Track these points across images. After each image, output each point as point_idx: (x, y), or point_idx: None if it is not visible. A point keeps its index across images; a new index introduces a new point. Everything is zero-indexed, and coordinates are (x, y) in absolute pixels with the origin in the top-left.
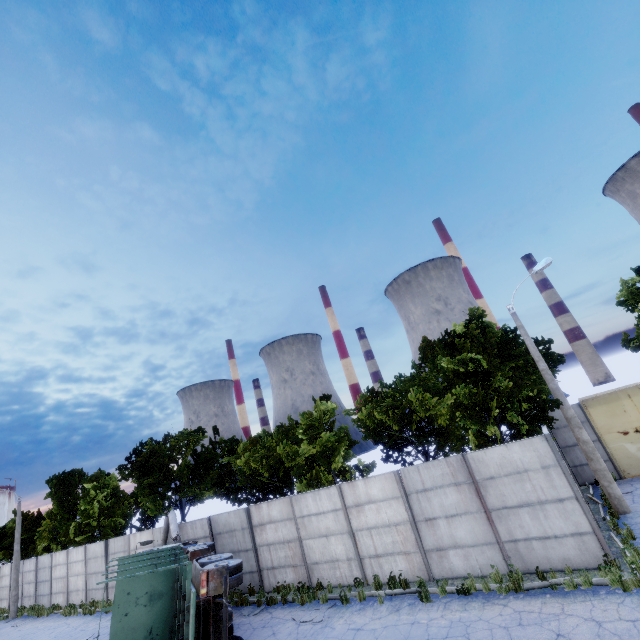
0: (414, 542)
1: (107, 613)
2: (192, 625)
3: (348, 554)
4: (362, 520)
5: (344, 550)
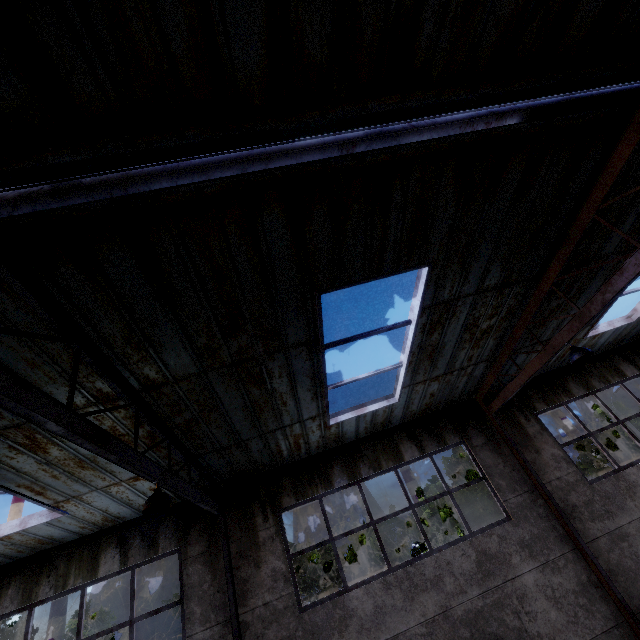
0: None
1: None
2: None
3: None
4: None
5: None
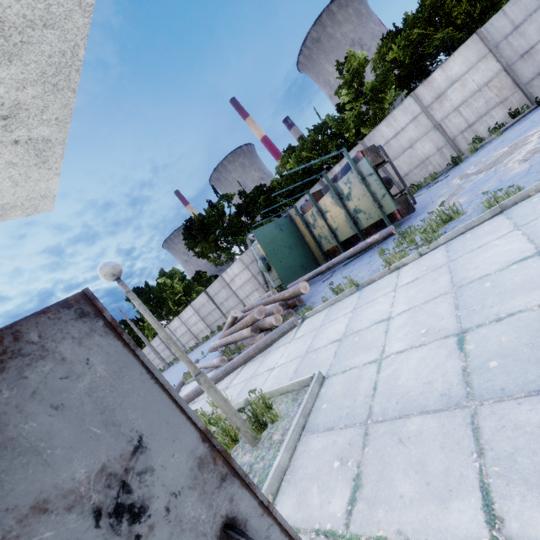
0: (511, 85)
1: None
2: (376, 177)
3: (437, 146)
4: (446, 107)
5: (432, 145)
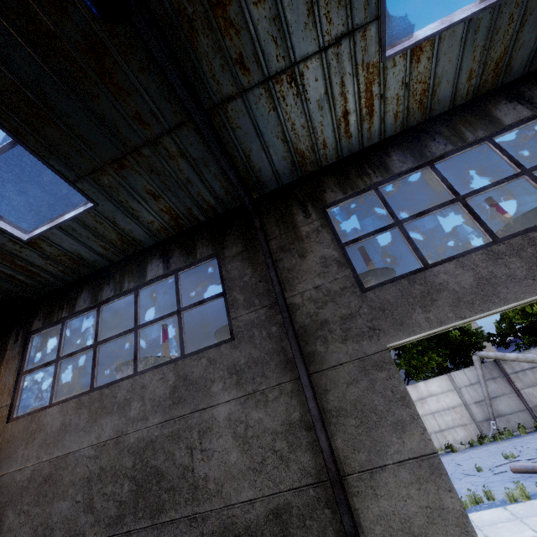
0: None
1: None
2: None
3: None
4: None
5: None
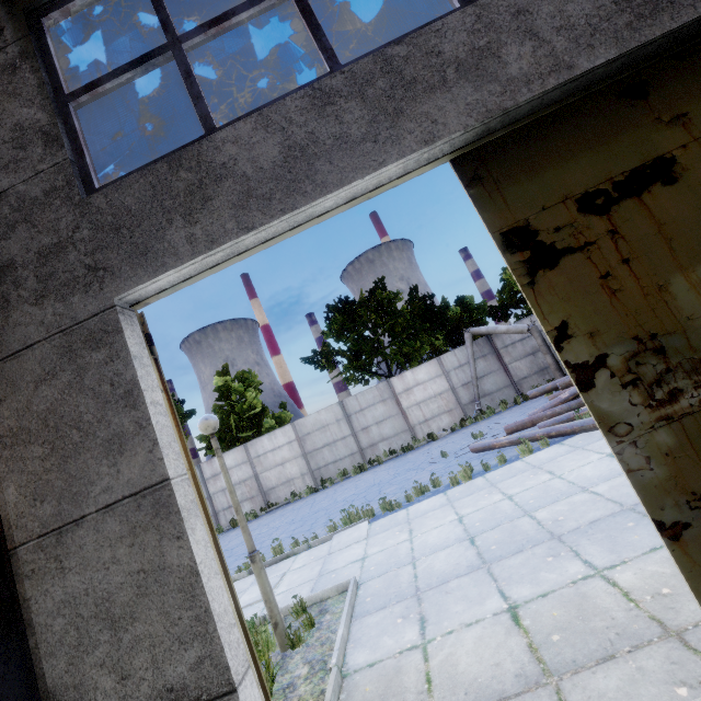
0: None
1: (411, 451)
2: None
3: None
4: None
5: None
